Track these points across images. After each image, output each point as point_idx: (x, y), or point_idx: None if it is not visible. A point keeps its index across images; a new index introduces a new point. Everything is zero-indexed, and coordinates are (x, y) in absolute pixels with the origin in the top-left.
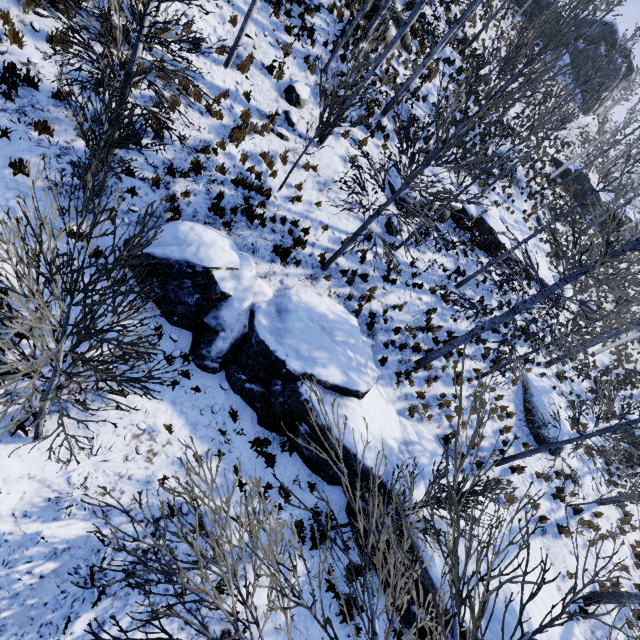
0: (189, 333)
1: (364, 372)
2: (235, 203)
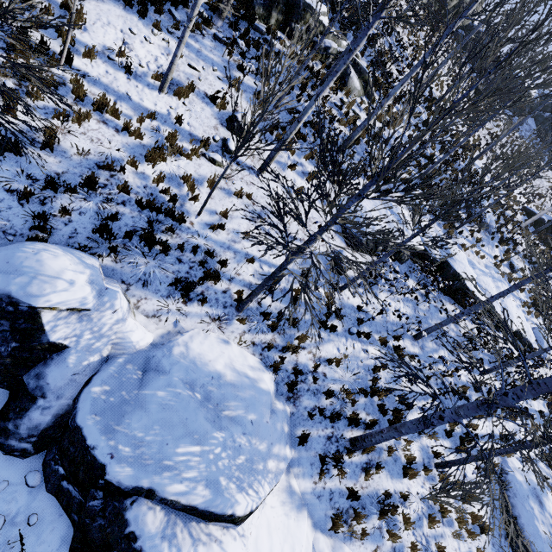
0: (4, 392)
1: (258, 470)
2: (135, 226)
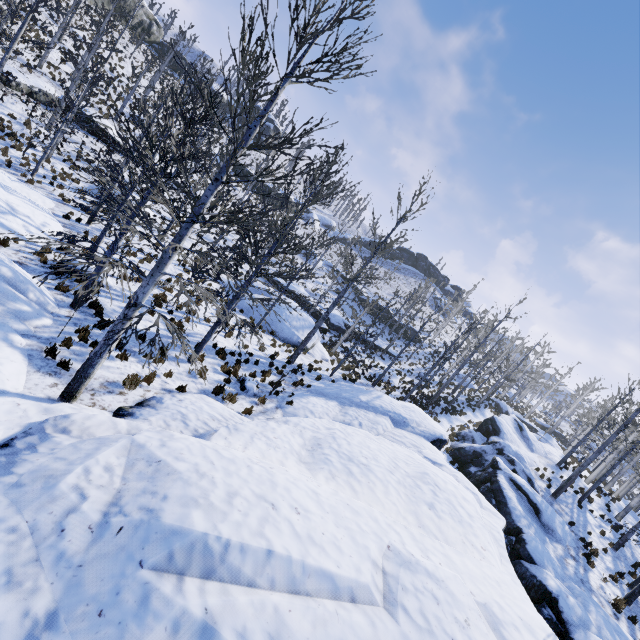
0: None
1: None
2: None
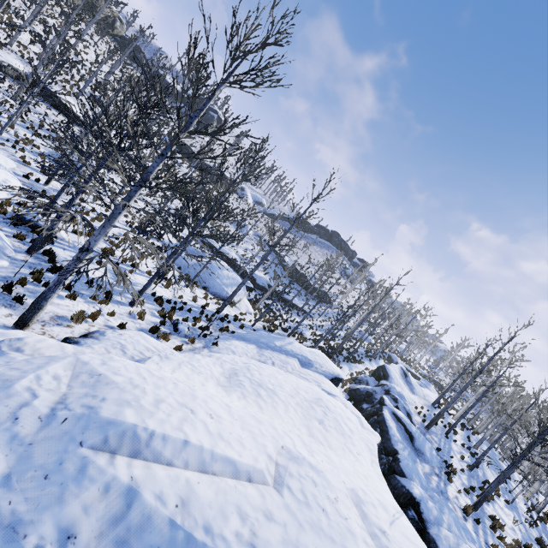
0: None
1: None
2: None
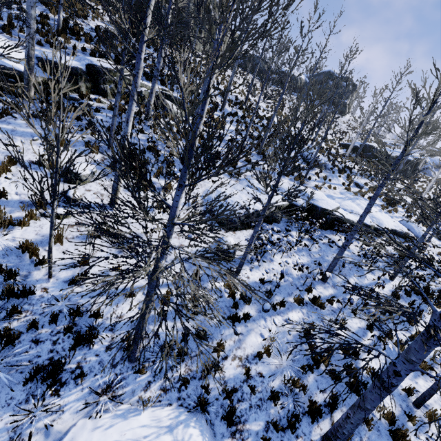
0: None
1: None
2: None
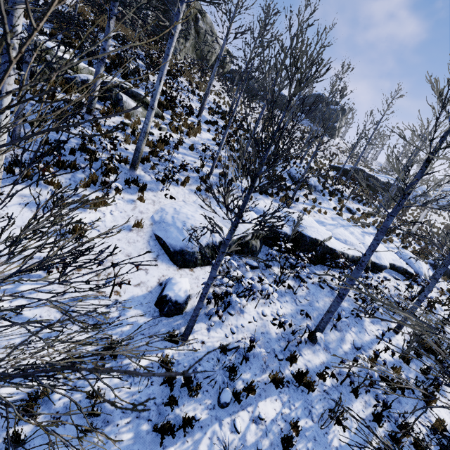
0: None
1: None
2: None
